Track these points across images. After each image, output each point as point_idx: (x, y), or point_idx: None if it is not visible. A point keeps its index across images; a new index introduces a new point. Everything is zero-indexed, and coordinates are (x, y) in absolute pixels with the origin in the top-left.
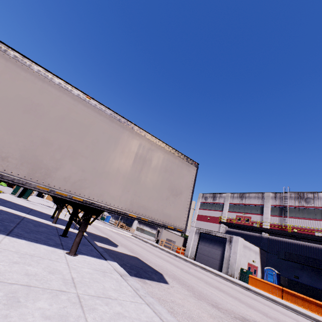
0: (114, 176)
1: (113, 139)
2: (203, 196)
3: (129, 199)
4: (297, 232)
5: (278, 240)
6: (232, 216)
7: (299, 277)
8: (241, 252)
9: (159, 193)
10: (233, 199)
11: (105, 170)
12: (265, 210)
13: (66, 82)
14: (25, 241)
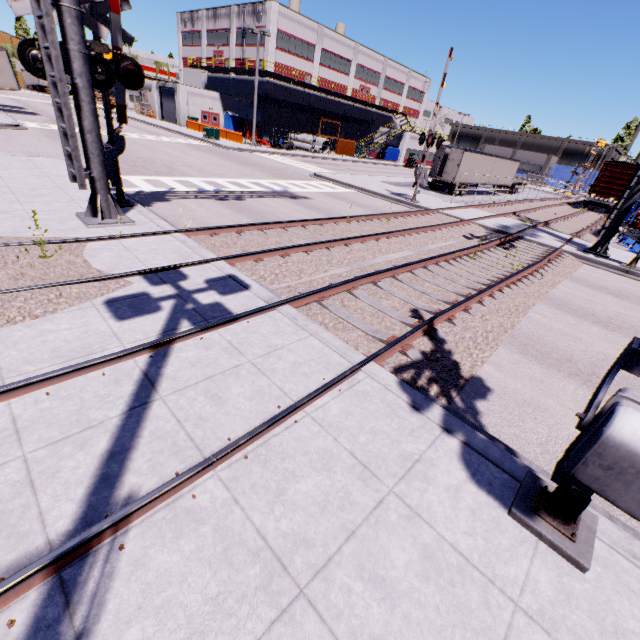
0: None
1: None
2: (182, 21)
3: None
4: (233, 68)
5: (240, 79)
6: (210, 53)
7: (249, 115)
8: (186, 102)
9: None
10: (209, 22)
11: None
12: (231, 38)
13: None
14: None
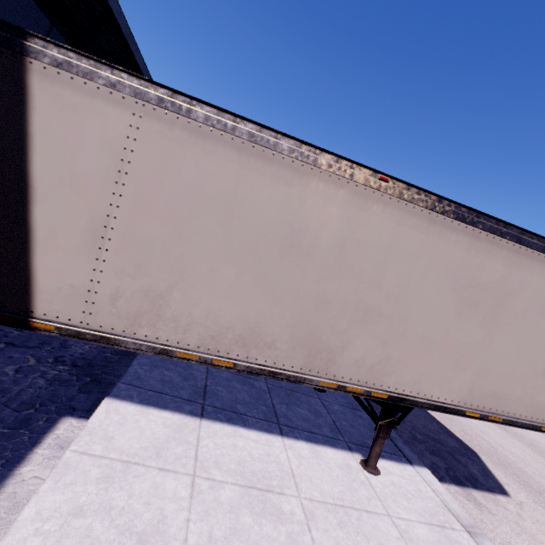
0: (438, 344)
1: (437, 264)
2: None
3: (466, 384)
4: None
5: None
6: None
7: None
8: None
9: (527, 364)
10: None
11: (422, 335)
12: None
13: (340, 157)
14: (306, 446)
